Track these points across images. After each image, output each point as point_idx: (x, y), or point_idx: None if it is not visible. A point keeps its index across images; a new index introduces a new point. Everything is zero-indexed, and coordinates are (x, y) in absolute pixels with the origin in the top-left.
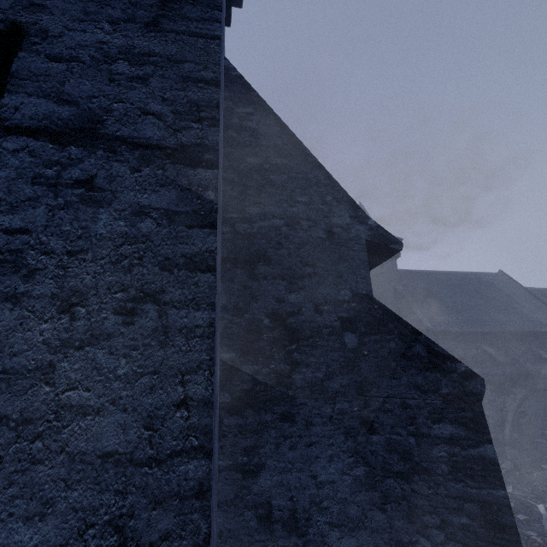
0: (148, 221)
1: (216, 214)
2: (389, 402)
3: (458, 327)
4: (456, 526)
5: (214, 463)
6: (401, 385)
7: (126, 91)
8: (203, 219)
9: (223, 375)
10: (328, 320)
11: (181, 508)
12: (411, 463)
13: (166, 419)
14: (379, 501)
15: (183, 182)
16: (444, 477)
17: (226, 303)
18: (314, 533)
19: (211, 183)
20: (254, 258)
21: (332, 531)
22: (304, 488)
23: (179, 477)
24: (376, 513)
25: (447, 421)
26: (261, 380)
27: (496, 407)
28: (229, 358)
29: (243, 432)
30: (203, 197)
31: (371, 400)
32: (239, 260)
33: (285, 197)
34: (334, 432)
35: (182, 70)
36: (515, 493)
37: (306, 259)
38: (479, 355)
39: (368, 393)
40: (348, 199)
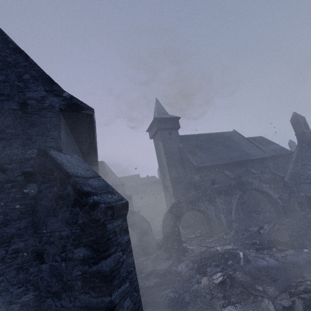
0: None
1: None
2: (52, 235)
3: (211, 163)
4: None
5: None
6: (58, 221)
7: None
8: None
9: None
10: (12, 176)
11: None
12: (62, 283)
13: None
14: None
15: None
16: (79, 291)
17: None
18: None
19: None
20: None
21: None
22: None
23: None
24: None
25: (82, 246)
26: None
27: (227, 203)
28: None
29: None
30: None
31: (43, 236)
32: None
33: None
34: (5, 270)
35: None
36: (232, 248)
37: None
38: (222, 176)
39: (40, 231)
40: (45, 77)
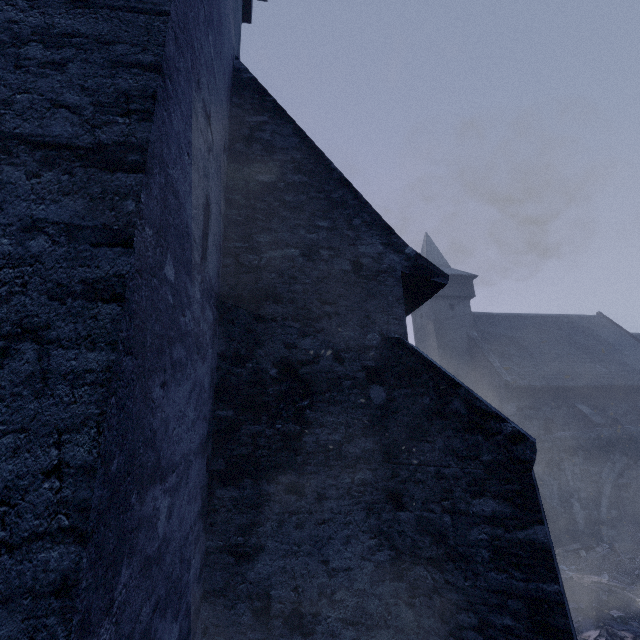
0: (41, 239)
1: (134, 230)
2: (421, 470)
3: (545, 381)
4: (498, 627)
5: (125, 548)
6: (435, 450)
7: (34, 80)
8: (116, 235)
9: (217, 437)
10: (350, 371)
11: (33, 610)
12: (445, 547)
13: (29, 491)
14: (407, 593)
15: (95, 190)
16: (485, 565)
17: (224, 350)
18: (322, 632)
19: (132, 190)
20: (261, 295)
21: (345, 629)
22: (312, 576)
23: (36, 568)
24: (402, 608)
25: (489, 496)
26: (263, 443)
27: (589, 478)
28: (225, 416)
29: (238, 506)
30: (120, 208)
31: (400, 468)
32: (243, 298)
33: (303, 222)
34: (353, 507)
35: (113, 53)
36: (611, 584)
37: (325, 296)
38: (570, 414)
39: (397, 460)
40: (381, 223)
